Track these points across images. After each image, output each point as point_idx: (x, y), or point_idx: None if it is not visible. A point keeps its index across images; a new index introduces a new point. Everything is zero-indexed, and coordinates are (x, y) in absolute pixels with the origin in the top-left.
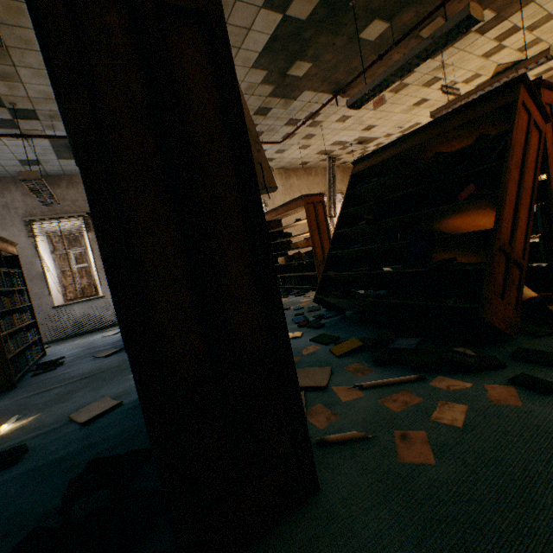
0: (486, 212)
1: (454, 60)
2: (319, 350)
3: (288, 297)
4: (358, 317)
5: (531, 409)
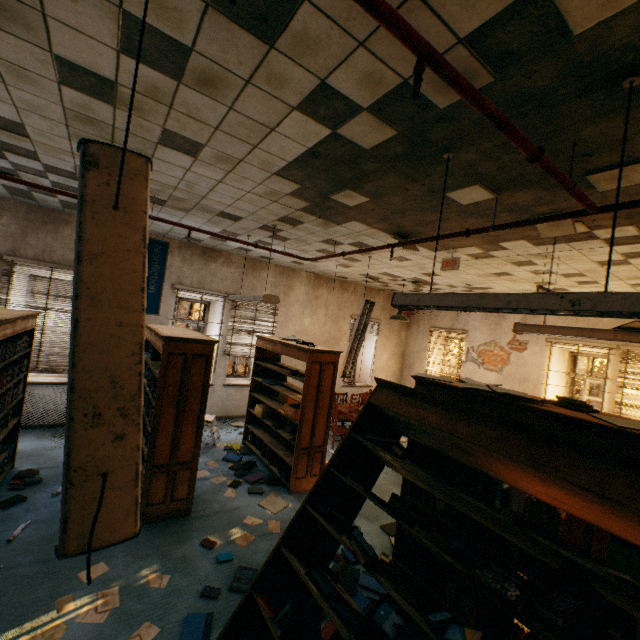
0: None
1: (562, 254)
2: None
3: (237, 488)
4: None
5: None
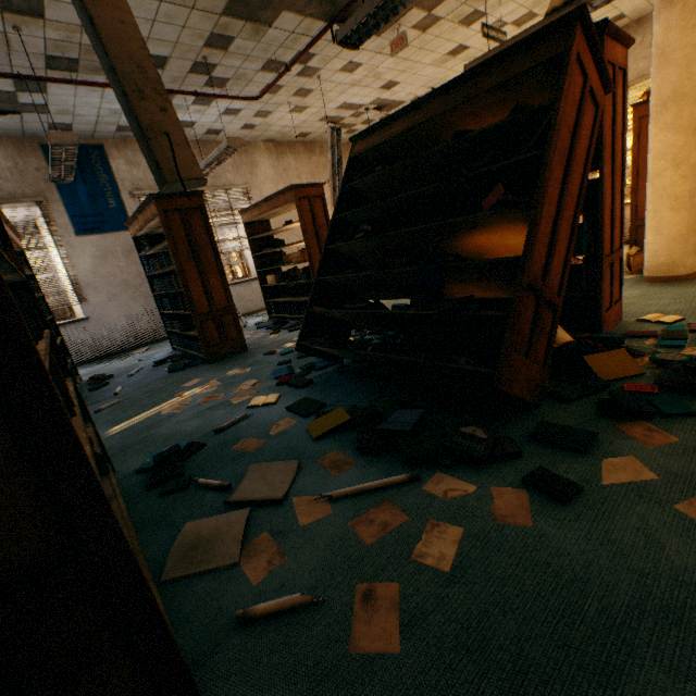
0: (517, 229)
1: None
2: (293, 427)
3: (278, 333)
4: (358, 368)
5: (543, 531)
